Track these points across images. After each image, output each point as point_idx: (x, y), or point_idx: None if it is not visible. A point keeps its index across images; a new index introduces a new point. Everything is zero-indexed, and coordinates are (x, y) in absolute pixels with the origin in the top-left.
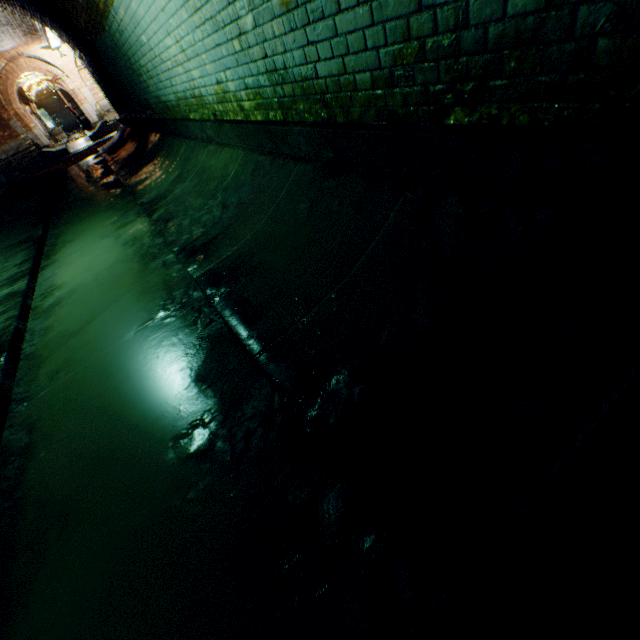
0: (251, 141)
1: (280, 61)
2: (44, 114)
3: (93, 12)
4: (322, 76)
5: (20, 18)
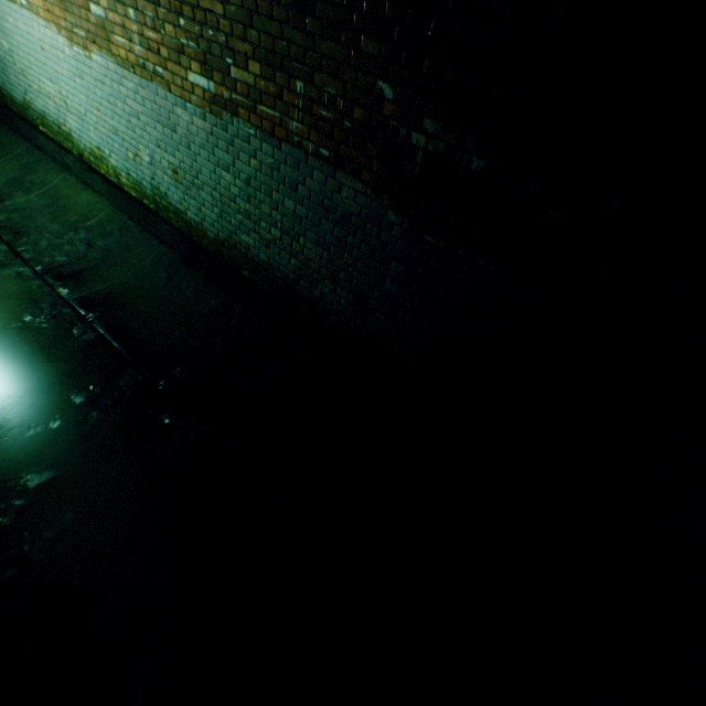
0: (121, 203)
1: (164, 190)
2: None
3: None
4: (190, 216)
5: None
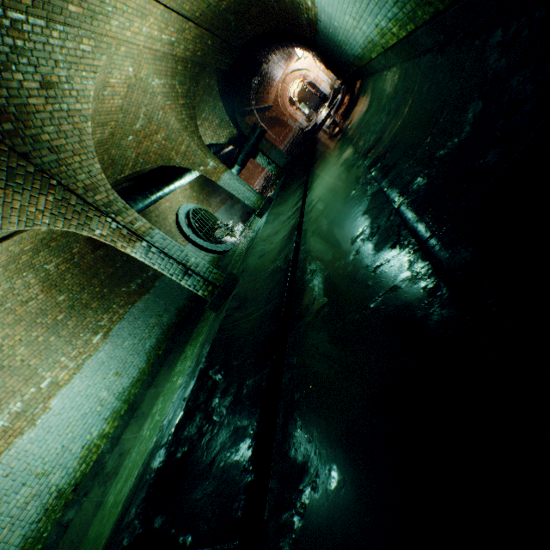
0: (402, 55)
1: None
2: (302, 106)
3: (311, 26)
4: None
5: (282, 53)
